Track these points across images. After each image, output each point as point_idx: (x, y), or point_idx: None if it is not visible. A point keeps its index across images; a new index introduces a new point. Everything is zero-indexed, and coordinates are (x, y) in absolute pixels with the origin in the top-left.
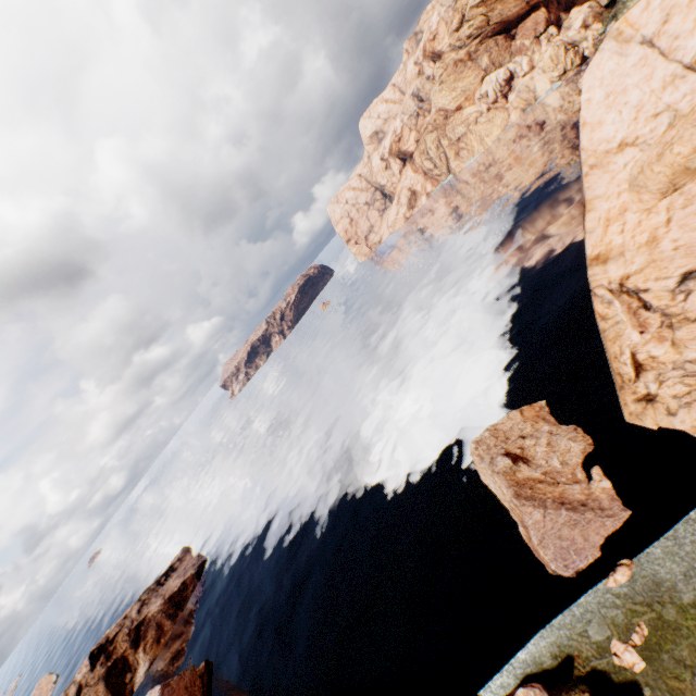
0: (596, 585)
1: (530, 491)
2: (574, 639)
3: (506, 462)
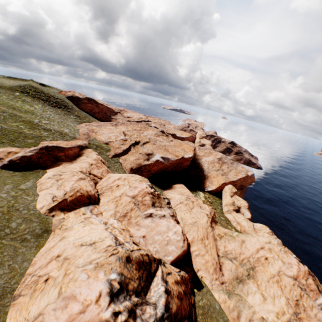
0: None
1: None
2: None
3: None
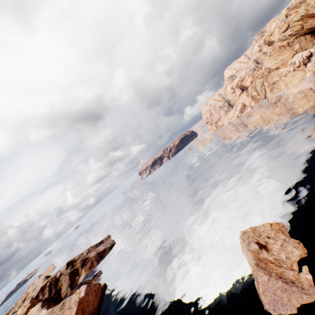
0: None
1: (264, 265)
2: None
3: (255, 246)
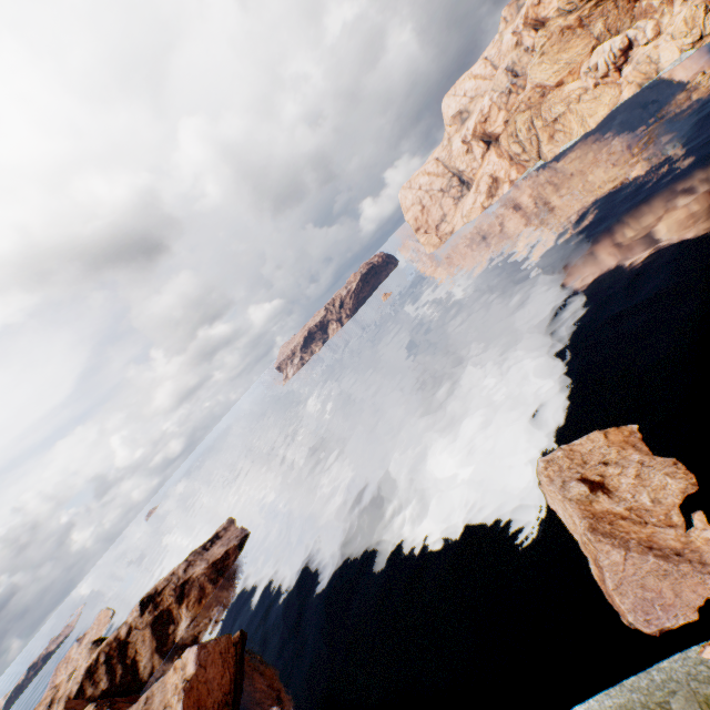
0: (686, 652)
1: (609, 526)
2: (651, 709)
3: (581, 489)
